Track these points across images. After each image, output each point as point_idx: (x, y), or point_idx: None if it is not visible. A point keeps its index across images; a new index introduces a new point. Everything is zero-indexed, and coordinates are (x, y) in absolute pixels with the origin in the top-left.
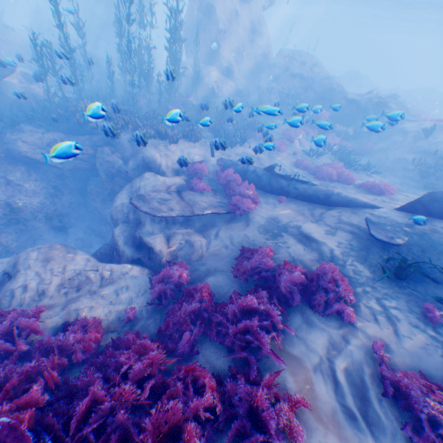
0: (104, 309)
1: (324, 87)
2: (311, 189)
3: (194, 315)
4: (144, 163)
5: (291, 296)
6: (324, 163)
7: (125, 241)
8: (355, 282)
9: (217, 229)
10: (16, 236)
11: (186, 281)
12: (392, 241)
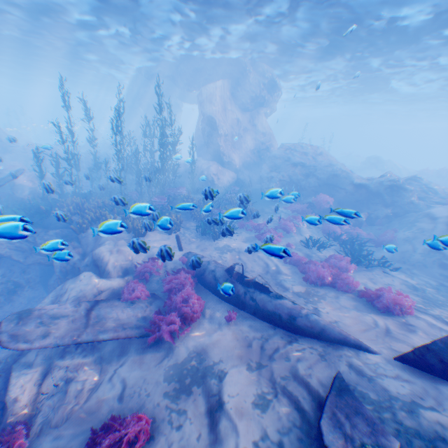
0: None
1: (327, 173)
2: (271, 302)
3: None
4: (93, 259)
5: None
6: (326, 255)
7: (0, 373)
8: None
9: (123, 362)
10: None
11: None
12: None
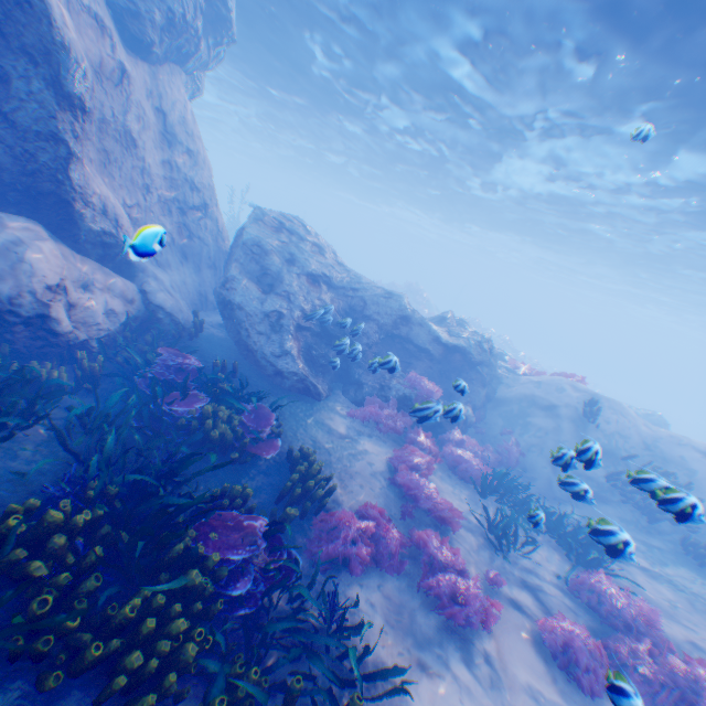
0: None
1: (391, 313)
2: None
3: None
4: None
5: None
6: (542, 562)
7: None
8: None
9: None
10: None
11: None
12: None
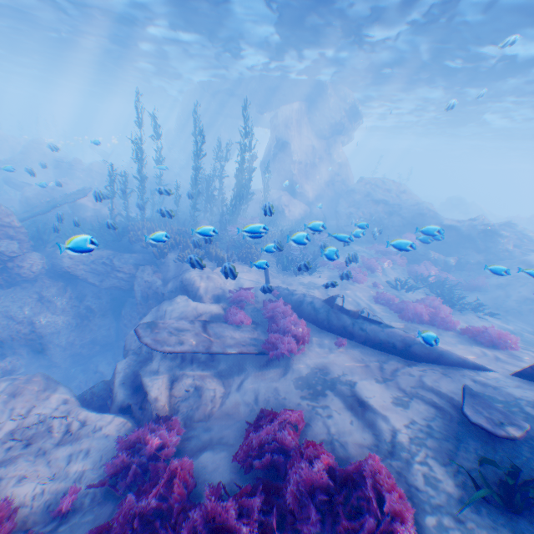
0: (37, 484)
1: (412, 212)
2: (382, 330)
3: (143, 522)
4: (182, 285)
5: (306, 514)
6: (415, 297)
7: (123, 380)
8: (427, 505)
9: (244, 376)
10: (28, 359)
11: (168, 454)
12: (498, 429)
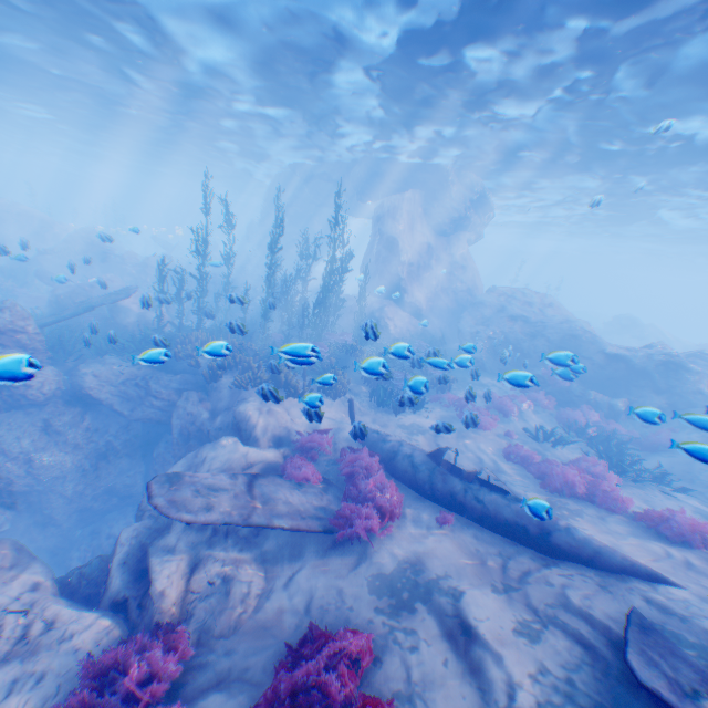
0: None
1: (562, 334)
2: (509, 506)
3: None
4: (234, 420)
5: None
6: (566, 455)
7: (125, 558)
8: None
9: (298, 564)
10: (18, 512)
11: (156, 692)
12: (690, 704)
